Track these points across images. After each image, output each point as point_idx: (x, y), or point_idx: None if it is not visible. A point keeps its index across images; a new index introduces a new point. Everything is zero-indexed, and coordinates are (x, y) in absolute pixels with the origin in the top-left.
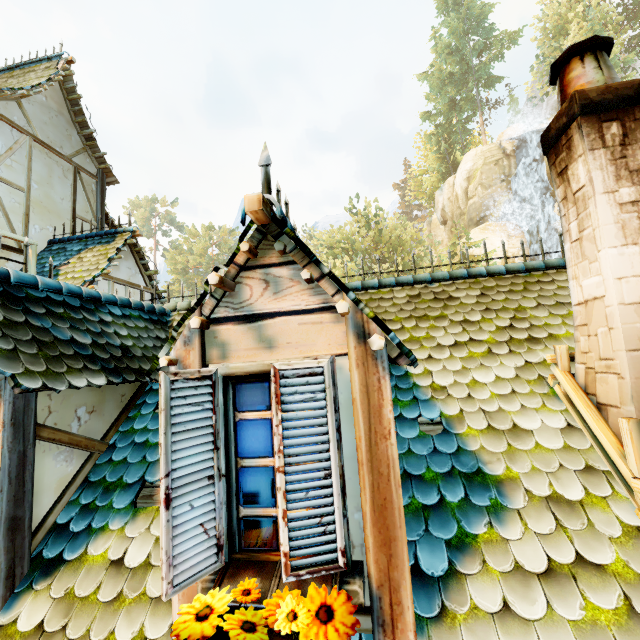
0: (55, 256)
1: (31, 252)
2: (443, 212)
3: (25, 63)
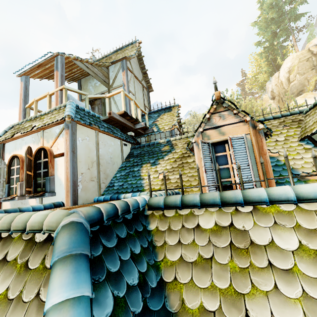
0: (148, 119)
1: (146, 117)
2: (272, 93)
3: (122, 47)
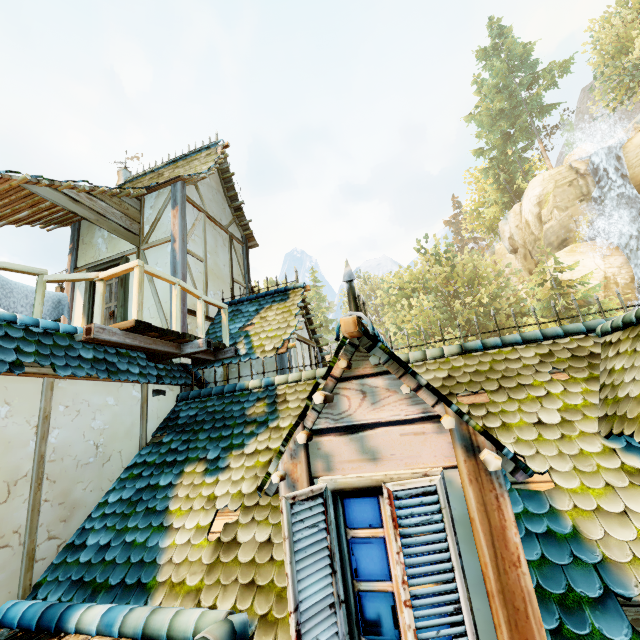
0: (234, 318)
1: (224, 316)
2: (511, 240)
3: (187, 154)
